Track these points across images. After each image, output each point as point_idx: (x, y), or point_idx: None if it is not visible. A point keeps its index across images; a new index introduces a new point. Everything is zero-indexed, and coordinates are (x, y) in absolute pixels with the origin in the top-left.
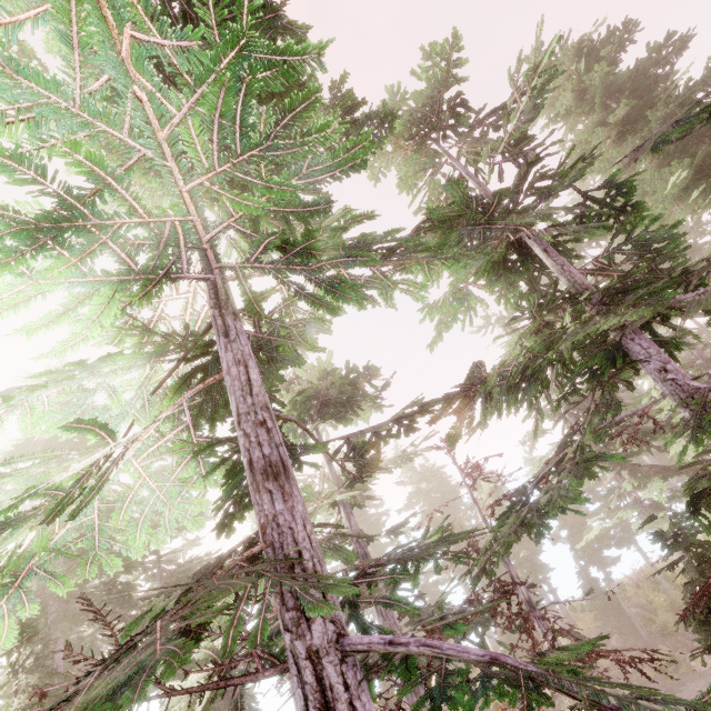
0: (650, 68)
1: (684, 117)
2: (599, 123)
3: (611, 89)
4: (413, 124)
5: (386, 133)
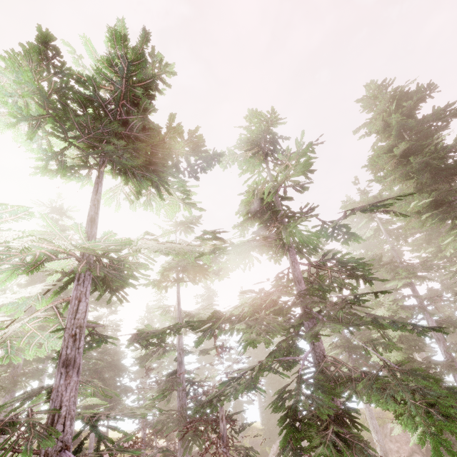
0: (433, 121)
1: (374, 204)
2: (393, 146)
3: (405, 127)
4: None
5: (215, 163)
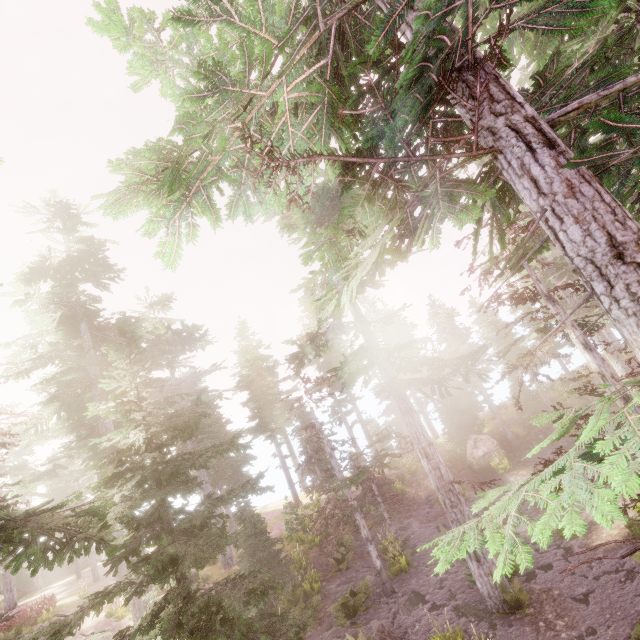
0: None
1: None
2: None
3: None
4: None
5: None
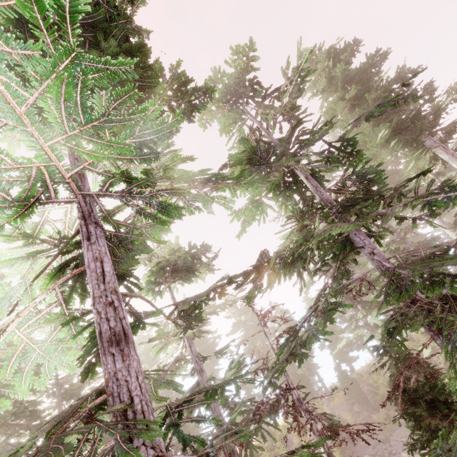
0: (368, 68)
1: (382, 103)
2: (341, 98)
3: (347, 78)
4: (229, 93)
5: (207, 100)
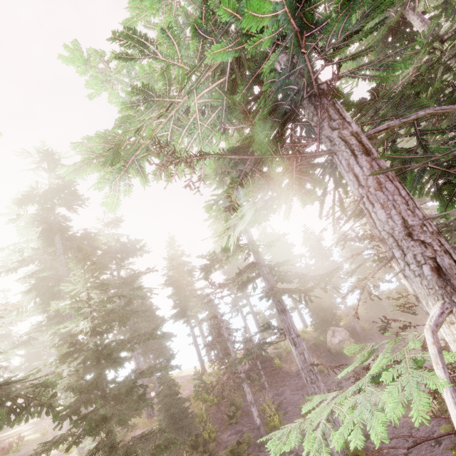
0: None
1: None
2: None
3: None
4: None
5: None
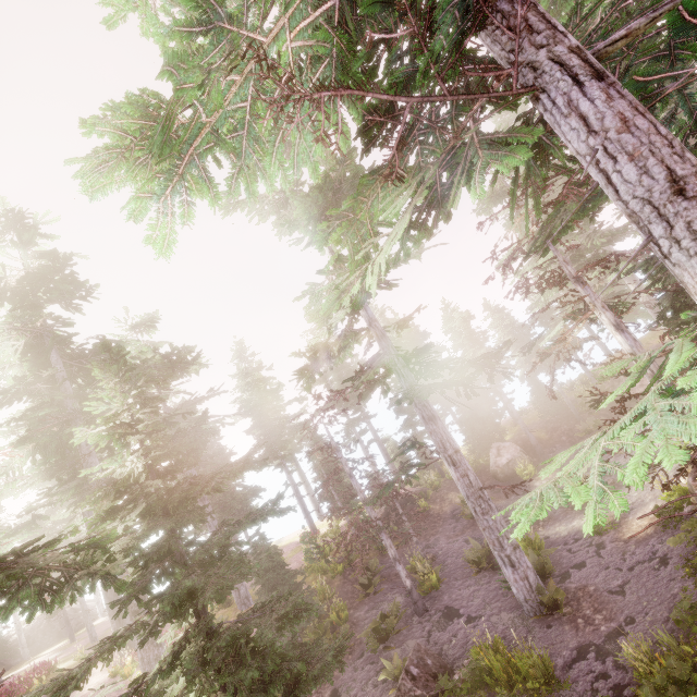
0: None
1: None
2: None
3: None
4: None
5: None
